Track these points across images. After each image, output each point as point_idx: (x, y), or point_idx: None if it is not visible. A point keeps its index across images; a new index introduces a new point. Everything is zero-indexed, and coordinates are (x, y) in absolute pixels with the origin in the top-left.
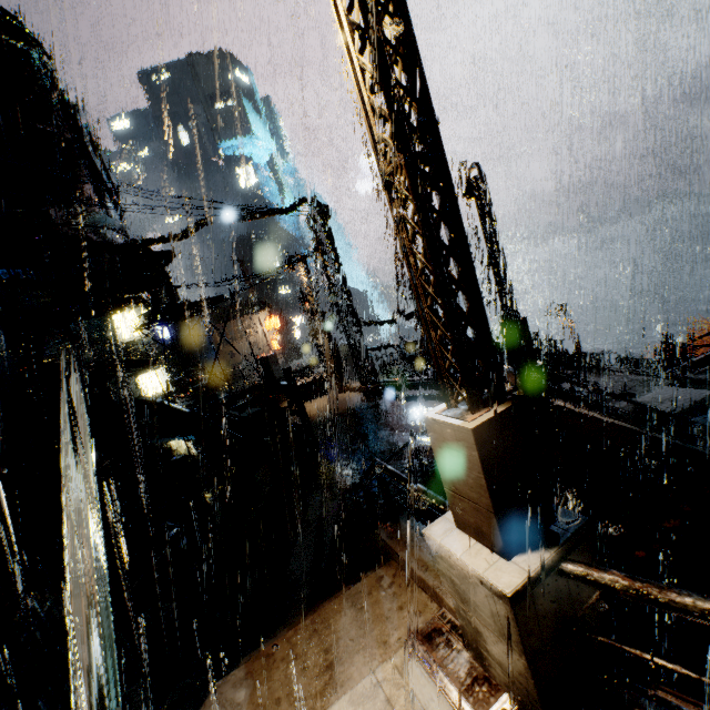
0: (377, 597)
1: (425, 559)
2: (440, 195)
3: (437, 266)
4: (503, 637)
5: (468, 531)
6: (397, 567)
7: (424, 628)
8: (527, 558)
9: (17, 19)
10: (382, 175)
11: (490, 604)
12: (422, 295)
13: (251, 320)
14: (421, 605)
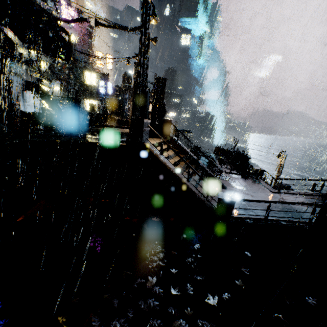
0: None
1: None
2: None
3: None
4: None
5: None
6: None
7: None
8: None
9: None
10: None
11: None
12: None
13: None
14: None
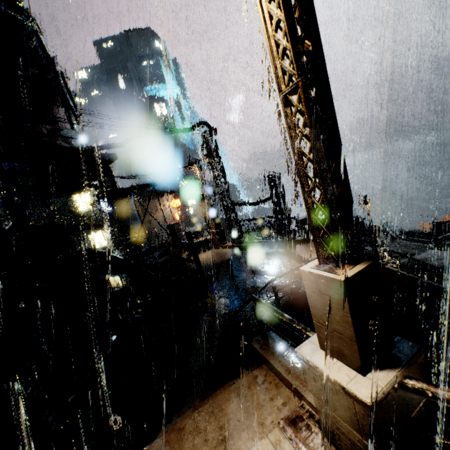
0: (254, 390)
1: (287, 365)
2: (322, 110)
3: (321, 161)
4: (358, 431)
5: (330, 352)
6: (267, 369)
7: (290, 415)
8: (379, 375)
9: (18, 0)
10: (280, 94)
11: (350, 407)
12: (305, 182)
13: (162, 200)
14: (285, 397)
